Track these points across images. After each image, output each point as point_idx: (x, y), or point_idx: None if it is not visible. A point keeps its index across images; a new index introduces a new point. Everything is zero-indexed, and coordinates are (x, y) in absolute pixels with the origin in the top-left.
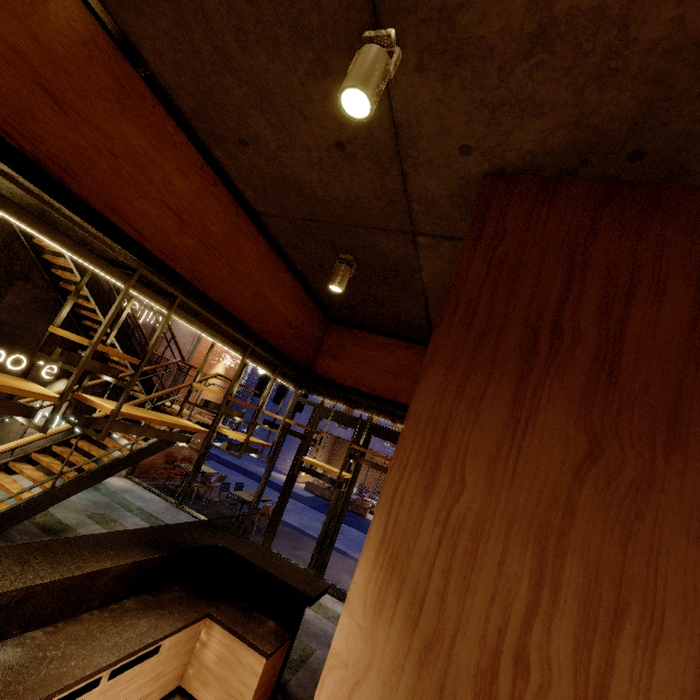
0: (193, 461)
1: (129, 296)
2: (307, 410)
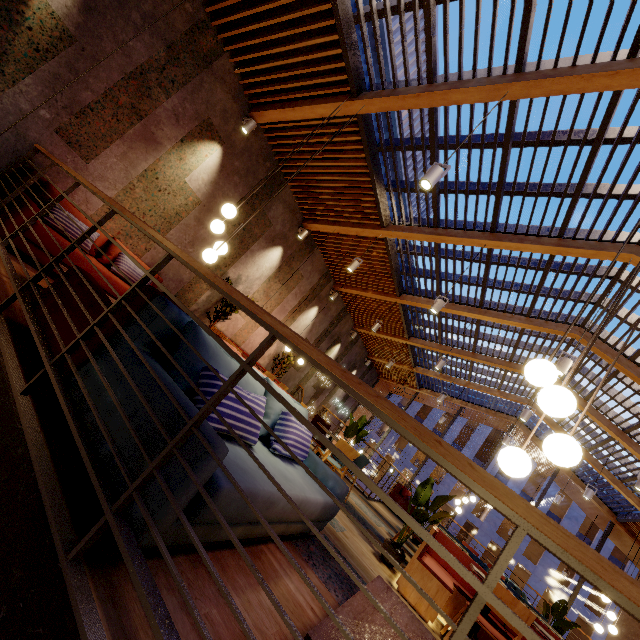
0: None
1: None
2: None
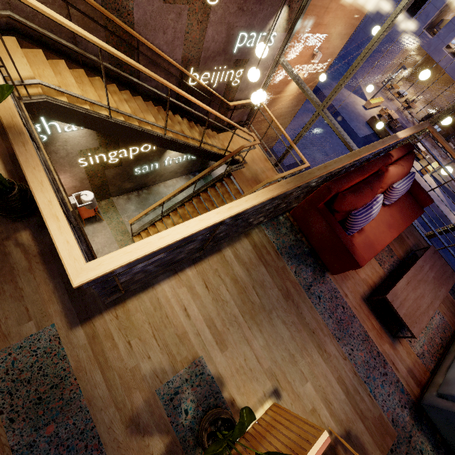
0: (269, 141)
1: (199, 70)
2: (421, 16)
